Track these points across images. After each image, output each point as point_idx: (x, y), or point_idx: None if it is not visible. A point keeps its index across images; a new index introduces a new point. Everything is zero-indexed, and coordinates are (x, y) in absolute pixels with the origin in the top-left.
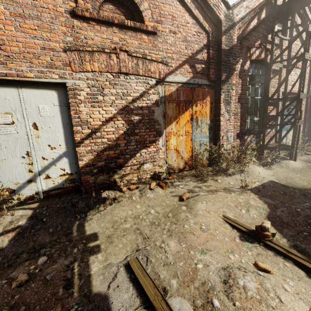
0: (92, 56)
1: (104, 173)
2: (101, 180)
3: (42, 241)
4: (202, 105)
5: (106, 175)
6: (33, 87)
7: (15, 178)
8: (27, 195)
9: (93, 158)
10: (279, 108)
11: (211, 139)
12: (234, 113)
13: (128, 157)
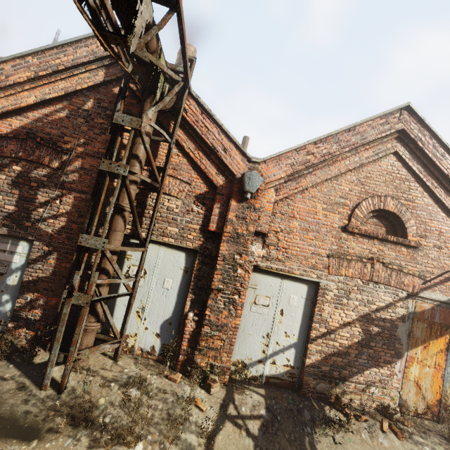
0: (349, 263)
1: (326, 381)
2: (321, 387)
3: (285, 447)
4: None
5: (327, 384)
6: (292, 279)
7: (250, 353)
8: (253, 374)
9: (319, 359)
10: None
11: None
12: None
13: (354, 370)
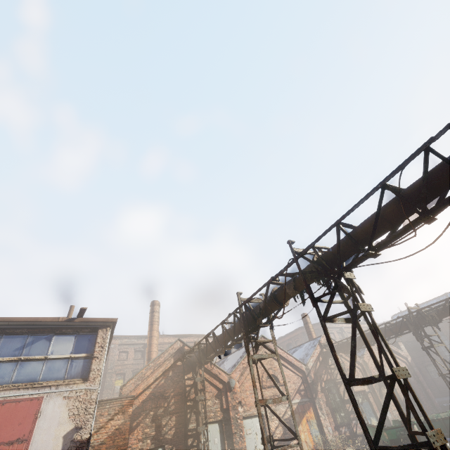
0: None
1: None
2: None
3: None
4: (310, 412)
5: None
6: (254, 416)
7: None
8: None
9: None
10: None
11: (320, 432)
12: (327, 413)
13: None
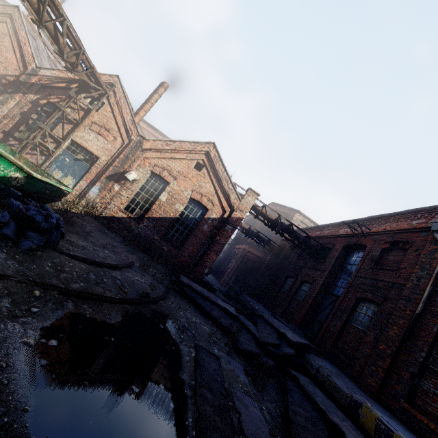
0: None
1: None
2: None
3: None
4: None
5: None
6: None
7: None
8: None
9: None
10: (62, 147)
11: None
12: (9, 115)
13: None
